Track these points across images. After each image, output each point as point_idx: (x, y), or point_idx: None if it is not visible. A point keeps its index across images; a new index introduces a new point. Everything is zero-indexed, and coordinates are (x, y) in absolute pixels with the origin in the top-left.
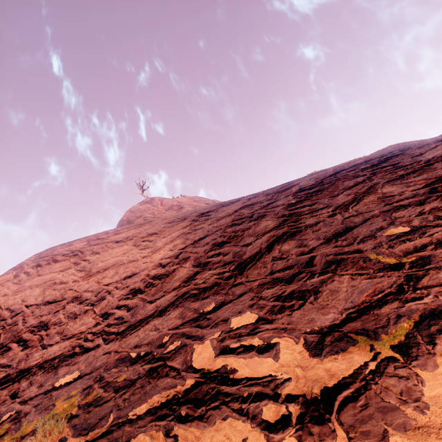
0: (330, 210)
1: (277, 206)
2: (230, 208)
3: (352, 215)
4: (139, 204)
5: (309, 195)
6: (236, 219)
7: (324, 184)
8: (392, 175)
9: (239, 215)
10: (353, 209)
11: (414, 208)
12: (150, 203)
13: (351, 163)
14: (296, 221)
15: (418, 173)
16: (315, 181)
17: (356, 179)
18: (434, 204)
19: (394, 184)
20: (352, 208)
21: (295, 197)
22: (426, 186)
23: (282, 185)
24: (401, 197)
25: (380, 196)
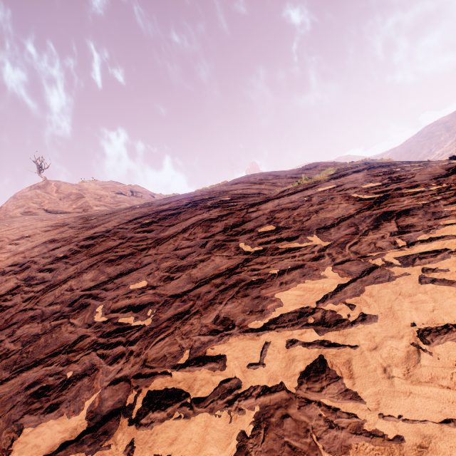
0: (40, 289)
1: (50, 256)
2: (41, 238)
3: (26, 309)
4: (29, 189)
5: (76, 251)
6: (13, 264)
7: (104, 237)
8: (124, 250)
9: (24, 257)
10: (42, 297)
11: (35, 324)
12: (43, 188)
13: (166, 204)
14: (15, 294)
15: (124, 260)
16: (112, 226)
17: (116, 241)
18: (40, 326)
19: (100, 269)
20: (46, 294)
21: (73, 247)
22: (90, 288)
23: (115, 213)
24: (65, 298)
25: (71, 285)
